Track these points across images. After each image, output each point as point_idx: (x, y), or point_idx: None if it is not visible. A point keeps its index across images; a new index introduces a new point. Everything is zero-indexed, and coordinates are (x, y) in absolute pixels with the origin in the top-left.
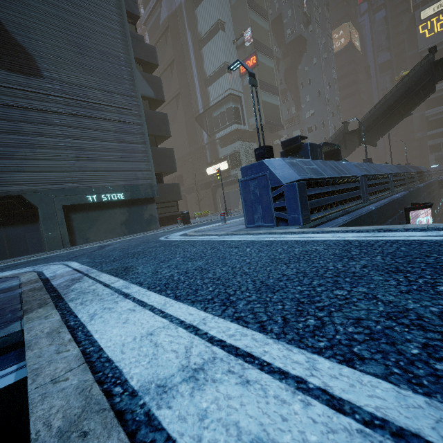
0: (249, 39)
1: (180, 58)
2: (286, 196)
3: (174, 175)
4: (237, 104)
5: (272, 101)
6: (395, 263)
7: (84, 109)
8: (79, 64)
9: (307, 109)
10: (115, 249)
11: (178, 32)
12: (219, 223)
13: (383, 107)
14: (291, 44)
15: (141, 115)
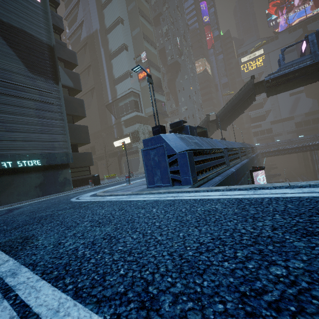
0: (144, 58)
1: (95, 64)
2: (179, 162)
3: (88, 146)
4: (136, 99)
5: (160, 98)
6: (298, 223)
7: (7, 89)
8: (5, 53)
9: (183, 105)
10: (24, 213)
11: (94, 47)
12: (124, 183)
13: (229, 107)
14: (171, 65)
15: (61, 98)
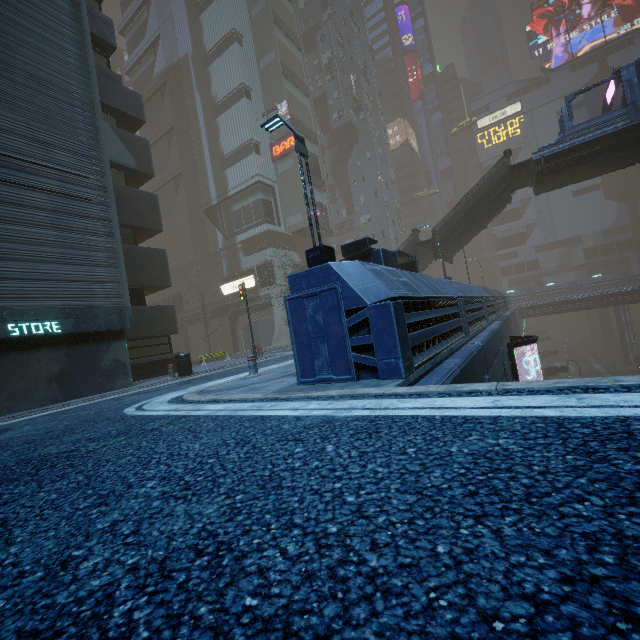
0: (285, 115)
1: (183, 126)
2: (373, 326)
3: (168, 294)
4: (268, 197)
5: (317, 197)
6: None
7: None
8: None
9: (362, 212)
10: (10, 444)
11: (181, 91)
12: (244, 372)
13: (459, 214)
14: (338, 131)
15: (107, 190)
